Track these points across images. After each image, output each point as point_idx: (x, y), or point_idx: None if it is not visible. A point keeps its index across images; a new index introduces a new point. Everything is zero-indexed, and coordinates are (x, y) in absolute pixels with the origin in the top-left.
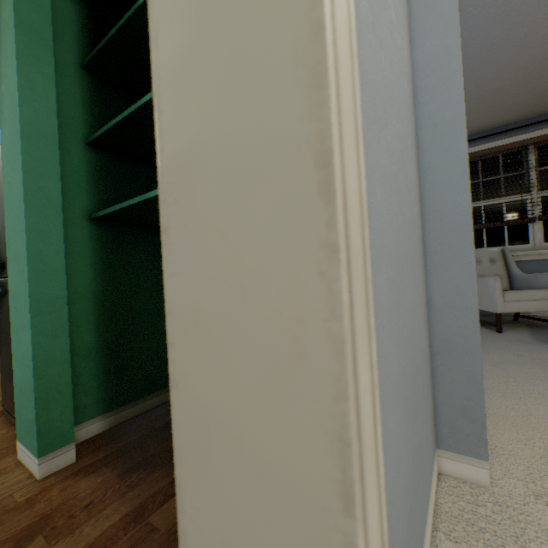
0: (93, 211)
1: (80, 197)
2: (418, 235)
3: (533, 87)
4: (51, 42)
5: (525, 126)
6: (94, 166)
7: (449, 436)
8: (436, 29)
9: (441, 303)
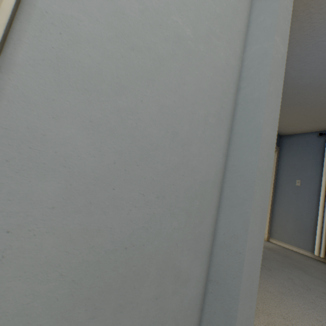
0: None
1: None
2: (204, 179)
3: None
4: None
5: None
6: None
7: None
8: (260, 38)
9: (222, 239)
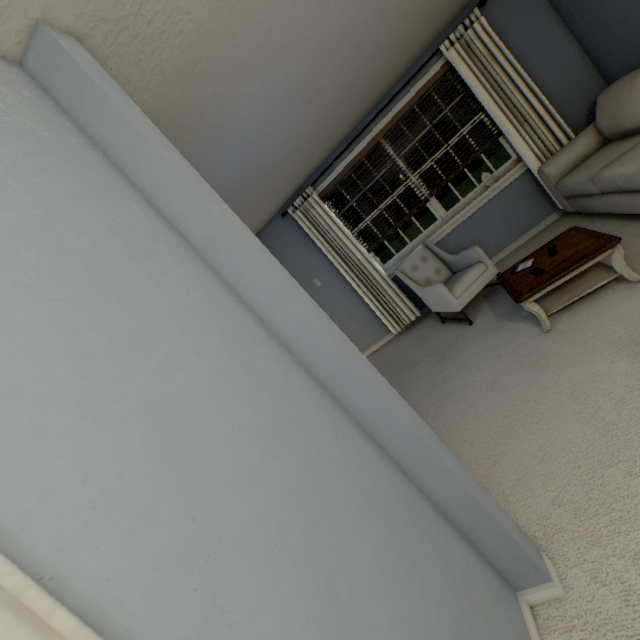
0: None
1: None
2: (392, 486)
3: (349, 106)
4: None
5: (365, 128)
6: None
7: (518, 579)
8: (273, 303)
9: (442, 498)
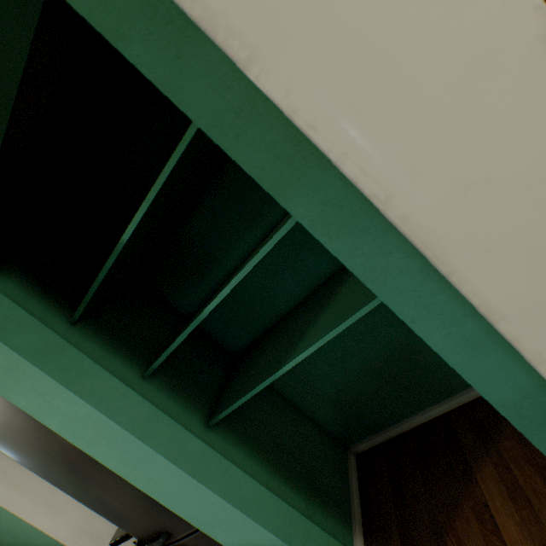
0: (203, 419)
1: (188, 421)
2: None
3: None
4: (61, 340)
5: None
6: (166, 386)
7: None
8: None
9: None
